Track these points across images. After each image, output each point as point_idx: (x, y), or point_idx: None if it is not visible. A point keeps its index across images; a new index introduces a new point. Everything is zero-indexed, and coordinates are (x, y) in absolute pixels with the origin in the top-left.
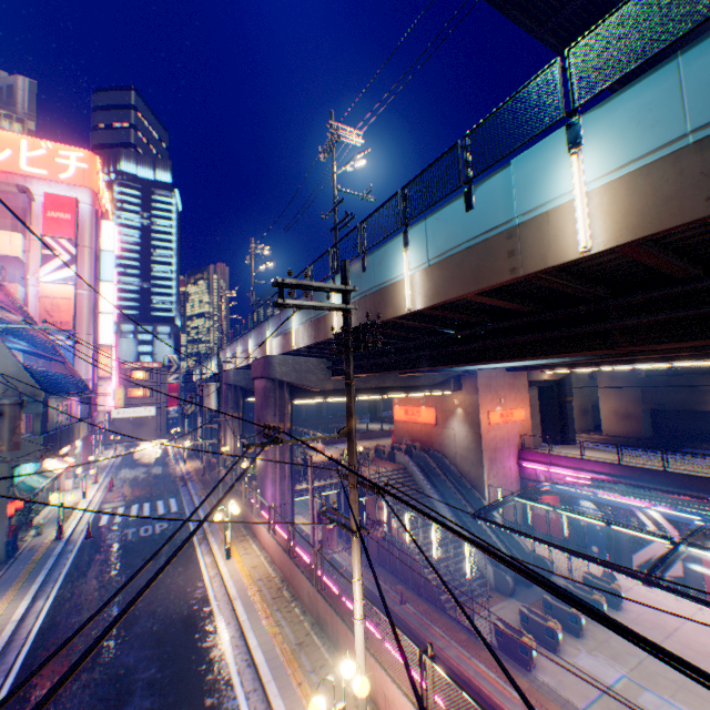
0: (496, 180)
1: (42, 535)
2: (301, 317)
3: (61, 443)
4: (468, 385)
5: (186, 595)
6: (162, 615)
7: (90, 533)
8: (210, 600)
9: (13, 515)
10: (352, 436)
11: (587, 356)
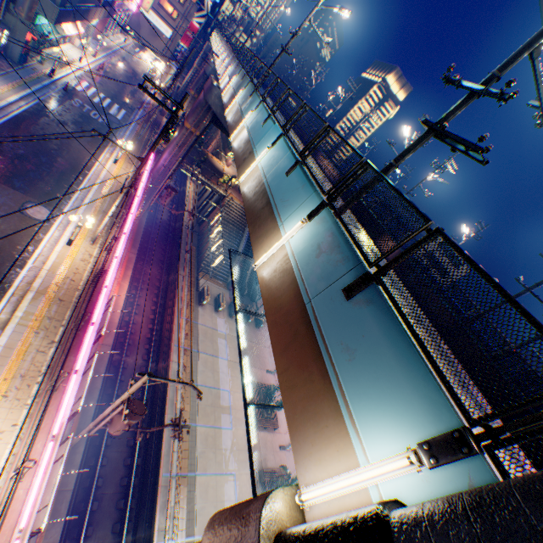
0: (271, 125)
1: (43, 66)
2: (235, 83)
3: (74, 19)
4: None
5: (84, 160)
6: (68, 157)
7: (67, 89)
8: (91, 171)
9: (29, 42)
10: (143, 164)
11: None
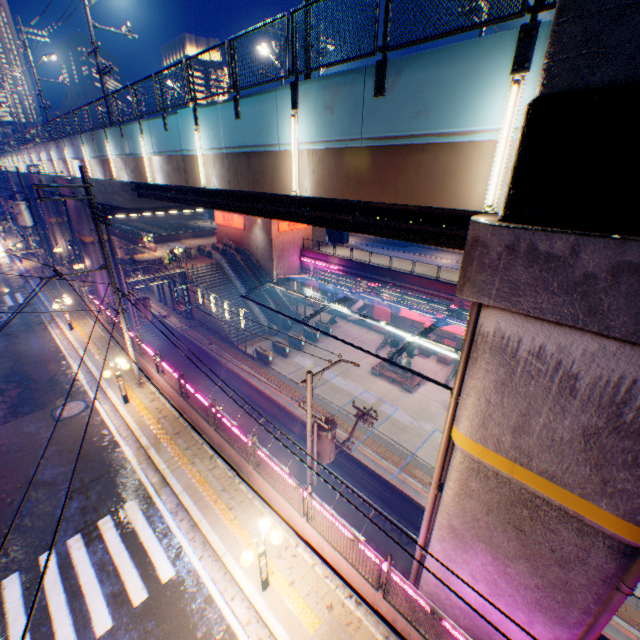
0: (175, 119)
1: None
2: (90, 152)
3: None
4: None
5: (46, 350)
6: (32, 361)
7: None
8: (63, 351)
9: None
10: (110, 269)
11: None
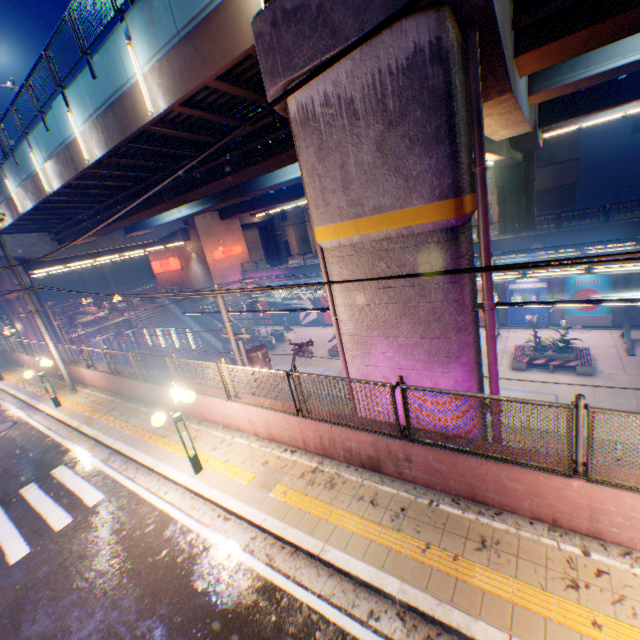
0: (52, 115)
1: None
2: None
3: None
4: (195, 235)
5: None
6: None
7: None
8: None
9: None
10: (15, 269)
11: (210, 205)
